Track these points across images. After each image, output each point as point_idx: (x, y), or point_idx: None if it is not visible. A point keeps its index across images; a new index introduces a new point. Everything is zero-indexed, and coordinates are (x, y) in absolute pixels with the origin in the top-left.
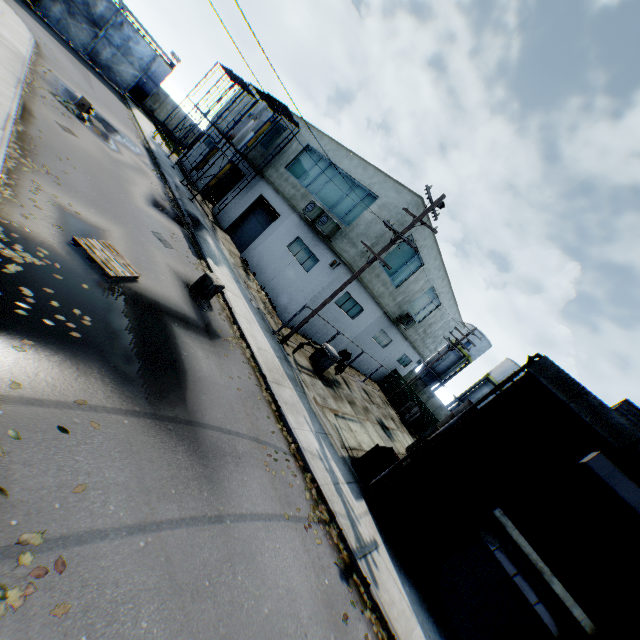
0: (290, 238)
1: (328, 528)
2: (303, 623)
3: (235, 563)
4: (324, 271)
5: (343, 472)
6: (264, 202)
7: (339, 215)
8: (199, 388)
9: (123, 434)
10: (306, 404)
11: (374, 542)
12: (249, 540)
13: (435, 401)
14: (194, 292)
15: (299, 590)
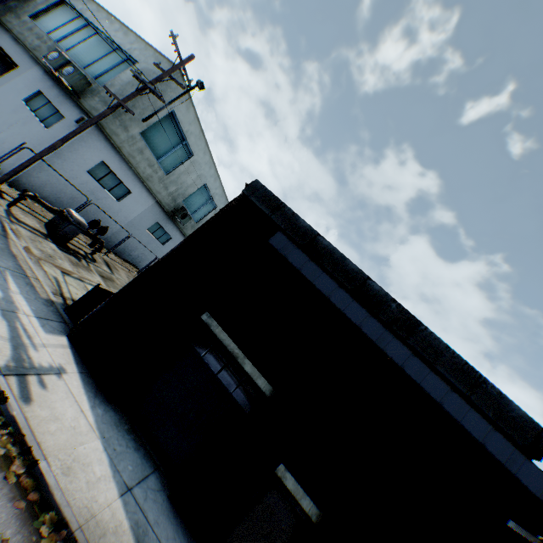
0: (29, 92)
1: None
2: None
3: None
4: (69, 128)
5: (38, 309)
6: None
7: (94, 75)
8: None
9: None
10: (0, 243)
11: (58, 369)
12: None
13: None
14: None
15: None
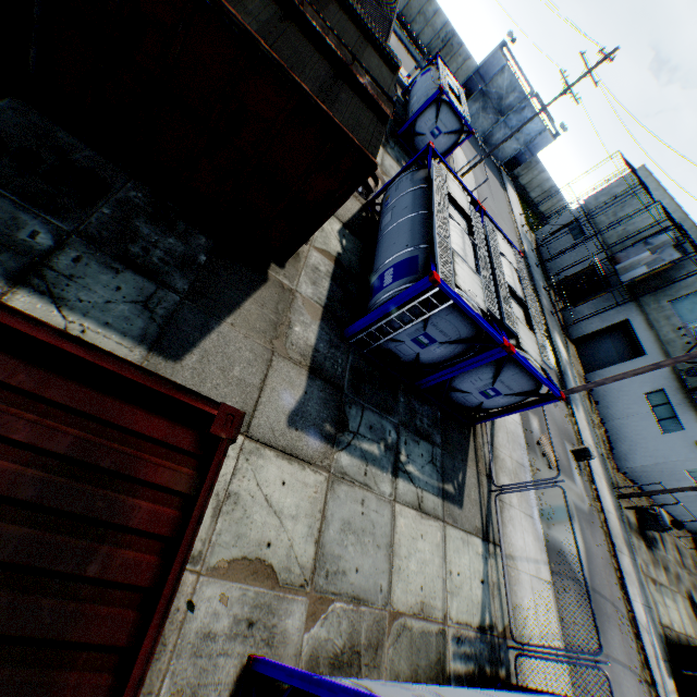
0: (650, 386)
1: (648, 687)
2: None
3: (614, 684)
4: (684, 443)
5: (659, 647)
6: (627, 327)
7: None
8: (587, 557)
9: (575, 593)
10: (635, 572)
11: None
12: (617, 674)
13: None
14: (571, 455)
15: None
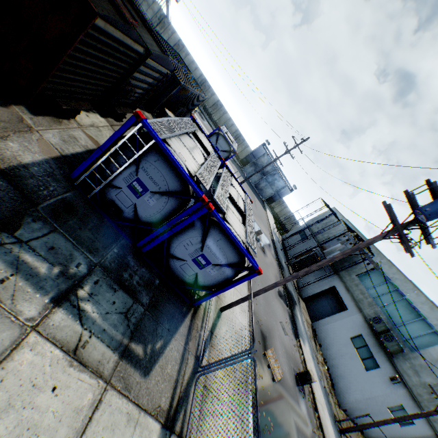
0: (353, 332)
1: None
2: None
3: None
4: (382, 379)
5: None
6: (335, 291)
7: (401, 336)
8: None
9: None
10: None
11: None
12: None
13: None
14: (297, 377)
15: None
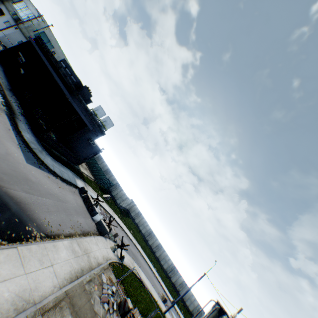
0: (6, 21)
1: None
2: None
3: None
4: (13, 30)
5: None
6: (2, 11)
7: (24, 19)
8: None
9: None
10: None
11: None
12: None
13: None
14: None
15: None
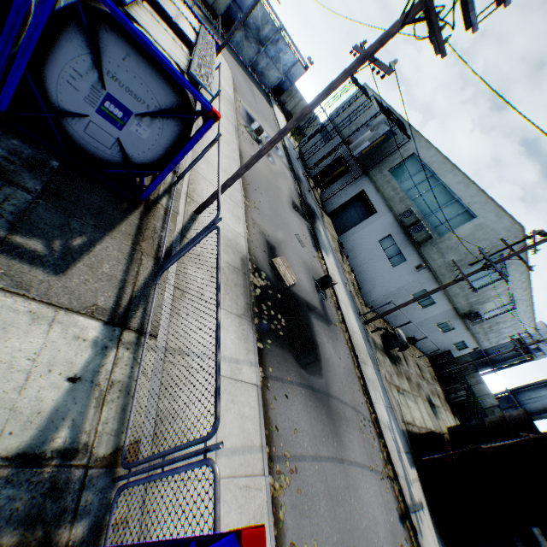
0: (383, 234)
1: (392, 483)
2: (380, 539)
3: (350, 490)
4: (409, 270)
5: (402, 442)
6: (364, 196)
7: (432, 224)
8: (327, 367)
9: (303, 400)
10: (380, 381)
11: (420, 503)
12: (355, 478)
13: (483, 388)
14: (317, 284)
15: (378, 518)
